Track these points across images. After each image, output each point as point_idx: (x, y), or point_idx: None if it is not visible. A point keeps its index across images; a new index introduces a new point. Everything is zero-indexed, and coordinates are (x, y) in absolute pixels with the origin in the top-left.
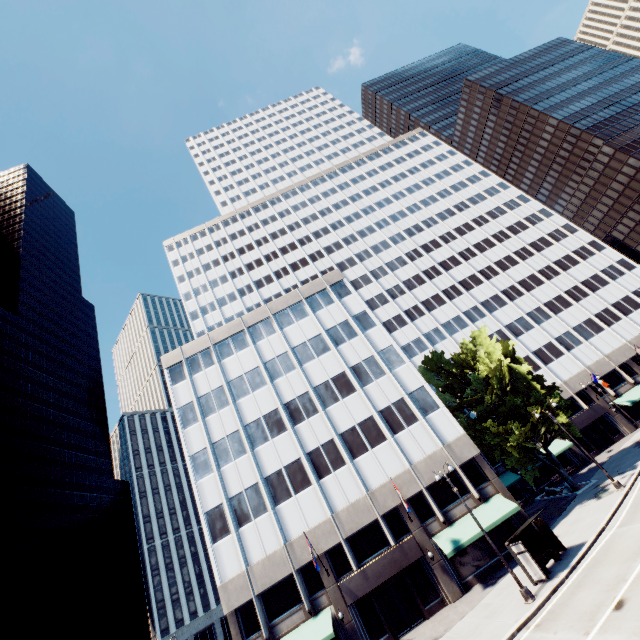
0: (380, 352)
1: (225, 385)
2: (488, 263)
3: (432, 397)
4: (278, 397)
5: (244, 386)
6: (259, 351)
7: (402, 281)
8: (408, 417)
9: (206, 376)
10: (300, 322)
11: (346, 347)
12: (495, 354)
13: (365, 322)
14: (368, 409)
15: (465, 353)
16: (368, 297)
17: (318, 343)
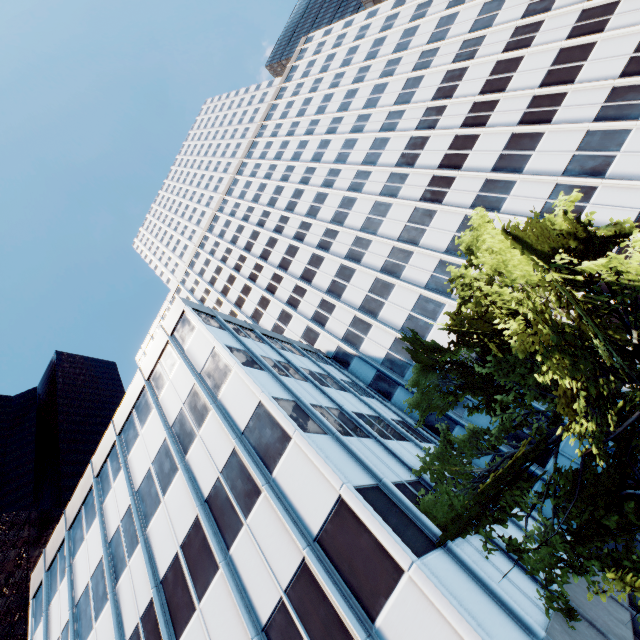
0: (244, 433)
1: (68, 618)
2: (469, 102)
3: (370, 532)
4: (119, 627)
5: (88, 610)
6: (105, 519)
7: (359, 228)
8: (328, 637)
9: (59, 600)
10: (144, 430)
11: (195, 450)
12: (516, 270)
13: (215, 374)
14: (242, 626)
15: (468, 298)
16: (327, 283)
17: (162, 463)
